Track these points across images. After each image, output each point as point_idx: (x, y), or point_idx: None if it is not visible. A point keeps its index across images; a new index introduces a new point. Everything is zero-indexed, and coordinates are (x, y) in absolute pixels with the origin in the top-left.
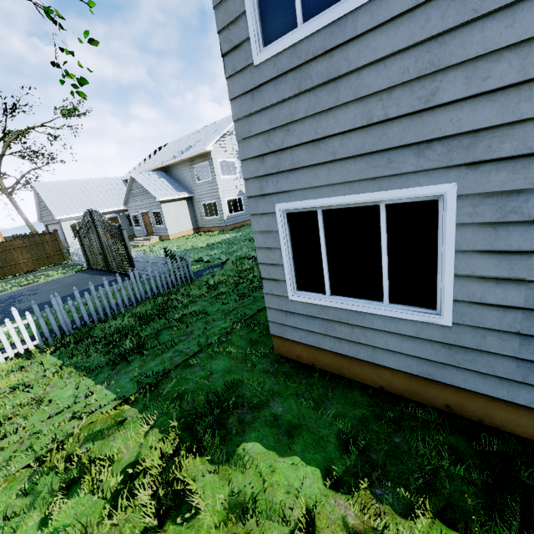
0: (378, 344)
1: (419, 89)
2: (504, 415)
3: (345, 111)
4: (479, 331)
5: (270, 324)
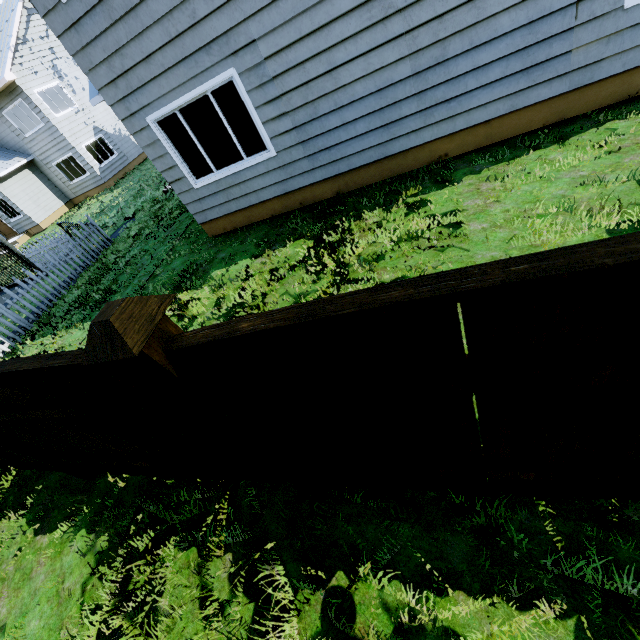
0: (256, 188)
1: (186, 11)
2: (319, 191)
3: (152, 32)
4: (288, 151)
5: (195, 216)
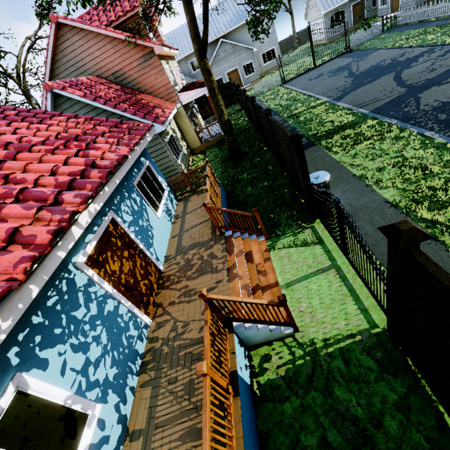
0: None
1: None
2: None
3: None
4: None
5: None
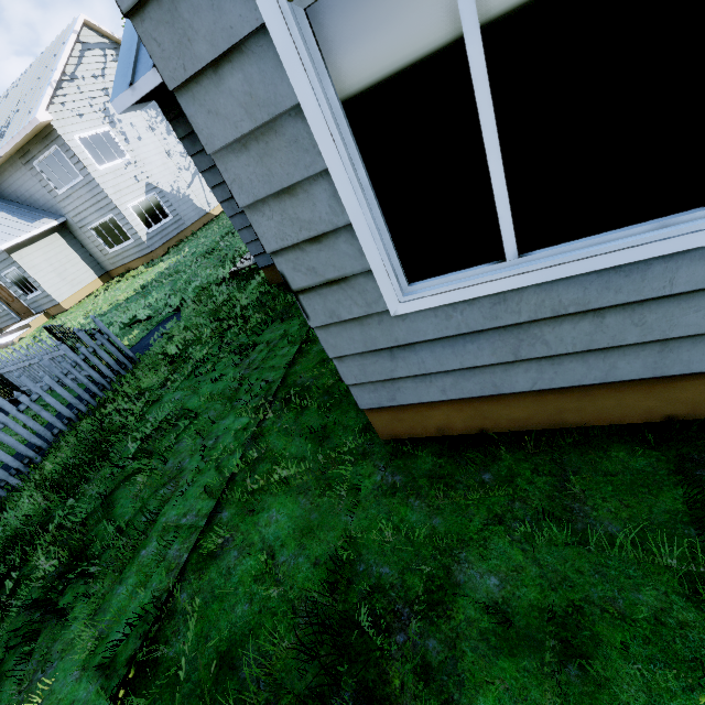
0: (683, 329)
1: None
2: None
3: None
4: None
5: (354, 390)
